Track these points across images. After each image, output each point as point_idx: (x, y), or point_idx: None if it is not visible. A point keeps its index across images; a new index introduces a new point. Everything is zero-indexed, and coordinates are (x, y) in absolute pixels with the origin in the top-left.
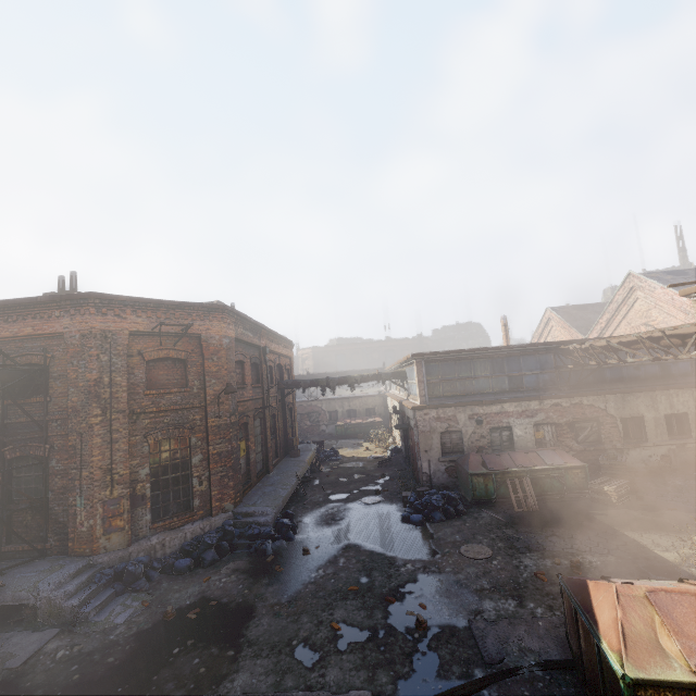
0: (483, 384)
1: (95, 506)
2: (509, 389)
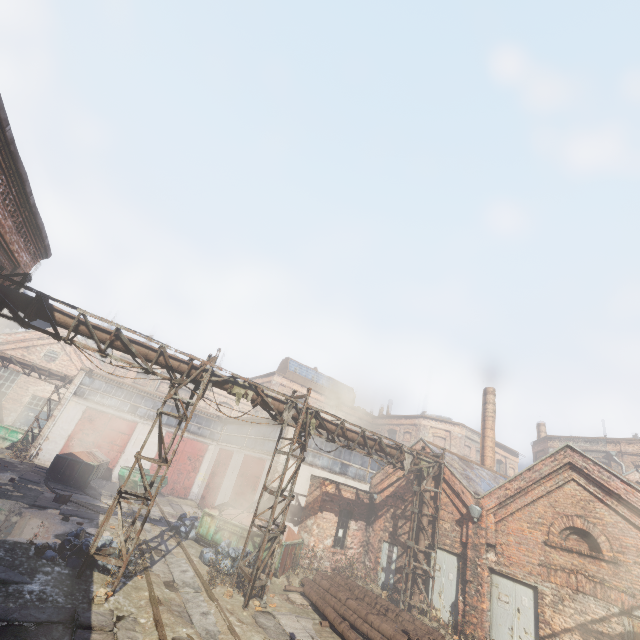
0: None
1: None
2: None
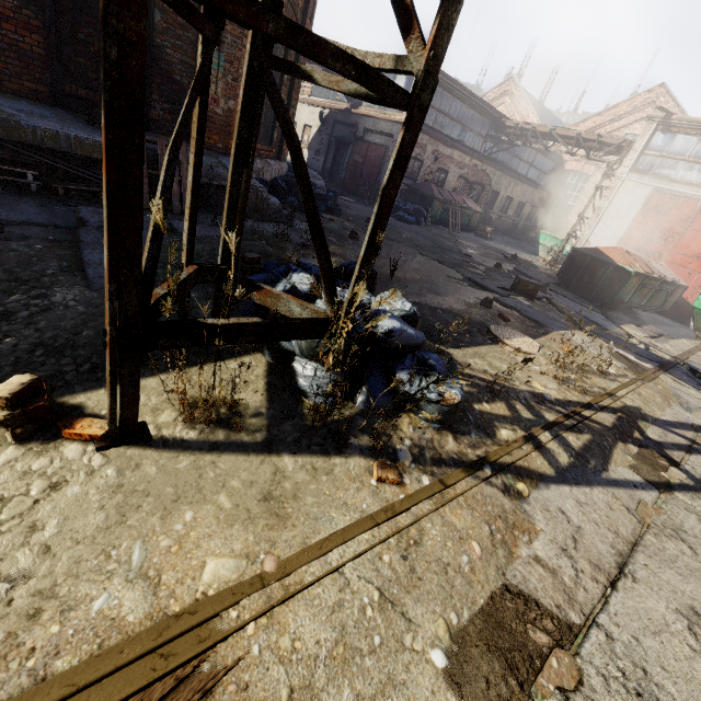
0: (448, 126)
1: (238, 80)
2: (458, 140)
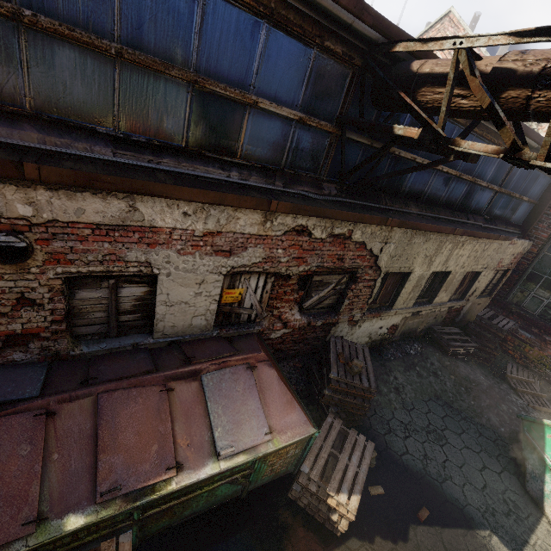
0: (67, 76)
1: None
2: (186, 144)
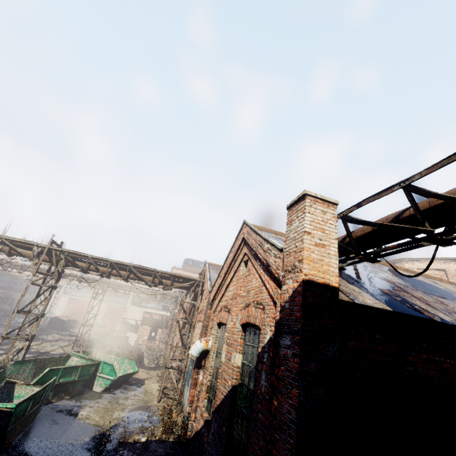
0: None
1: None
2: None
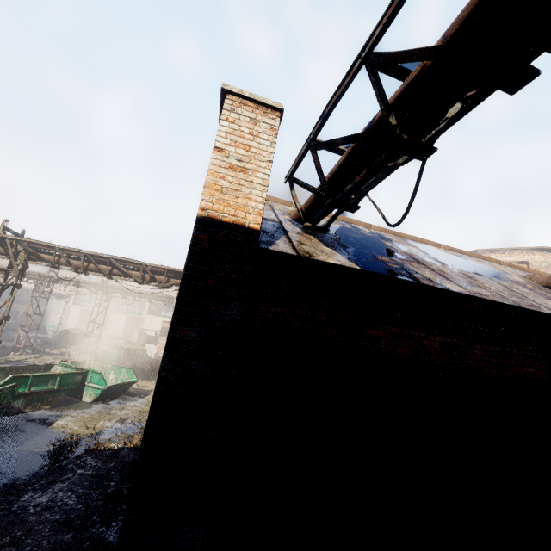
0: None
1: None
2: None
